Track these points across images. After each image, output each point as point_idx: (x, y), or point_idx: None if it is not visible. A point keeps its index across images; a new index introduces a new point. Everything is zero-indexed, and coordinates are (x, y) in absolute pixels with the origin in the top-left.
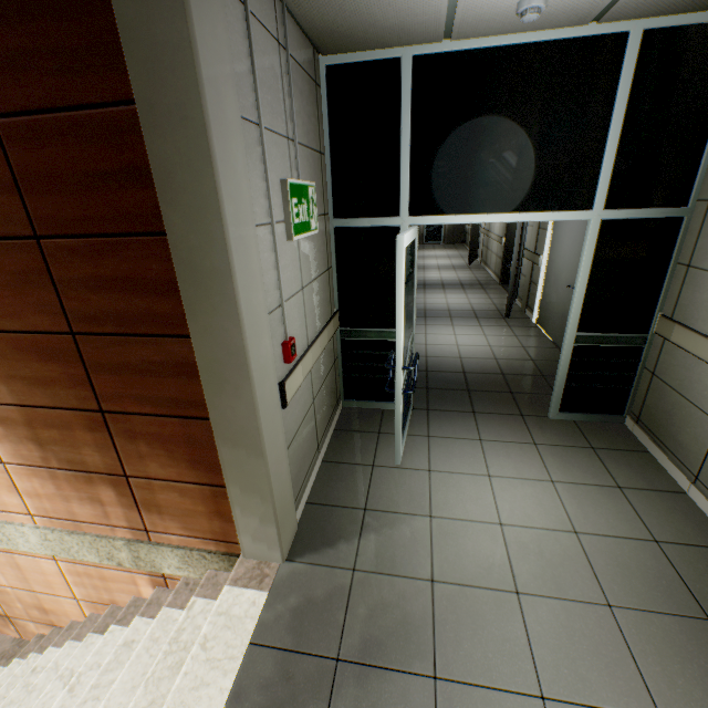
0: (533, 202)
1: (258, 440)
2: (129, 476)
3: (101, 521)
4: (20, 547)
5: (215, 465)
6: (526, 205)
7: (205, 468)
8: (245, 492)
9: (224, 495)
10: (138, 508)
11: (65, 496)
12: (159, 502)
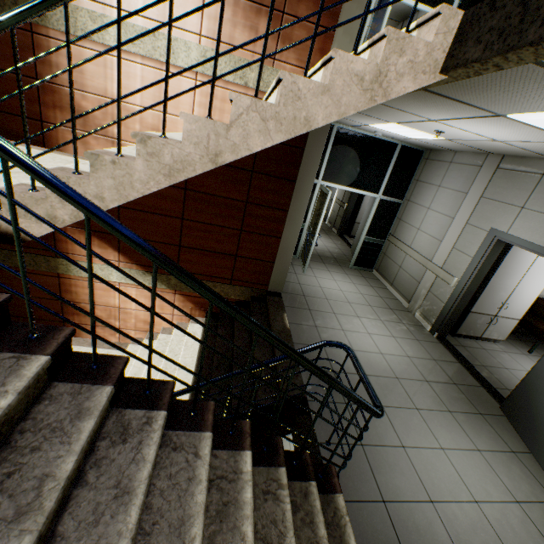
0: (430, 2)
1: (365, 0)
2: (285, 14)
3: (248, 48)
4: (178, 62)
5: (335, 15)
6: (427, 2)
7: (329, 16)
8: (344, 34)
9: (330, 37)
10: (278, 40)
11: (235, 23)
12: (293, 38)
